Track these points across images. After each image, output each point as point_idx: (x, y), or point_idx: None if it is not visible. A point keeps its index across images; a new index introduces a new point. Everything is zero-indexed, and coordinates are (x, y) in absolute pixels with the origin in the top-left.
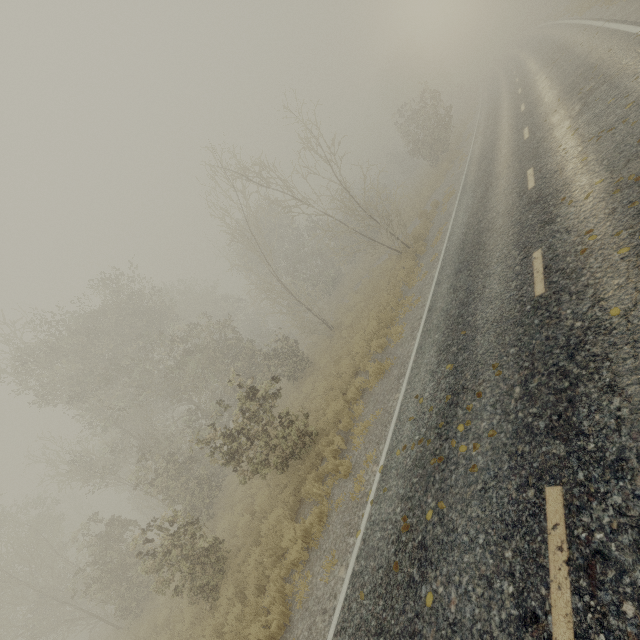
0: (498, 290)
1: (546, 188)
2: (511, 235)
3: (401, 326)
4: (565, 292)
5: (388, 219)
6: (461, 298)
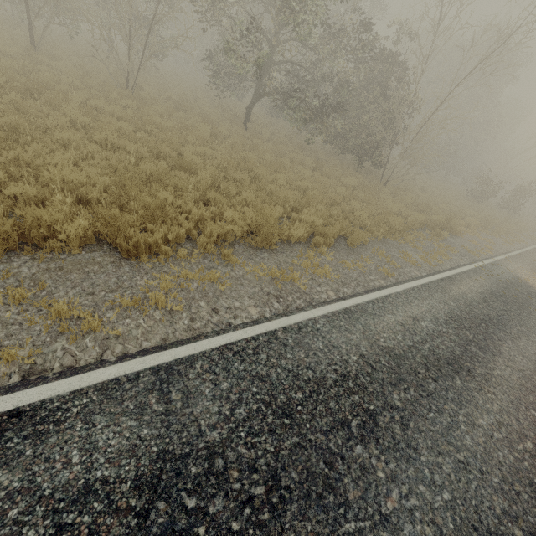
0: None
1: None
2: None
3: None
4: None
5: None
6: None
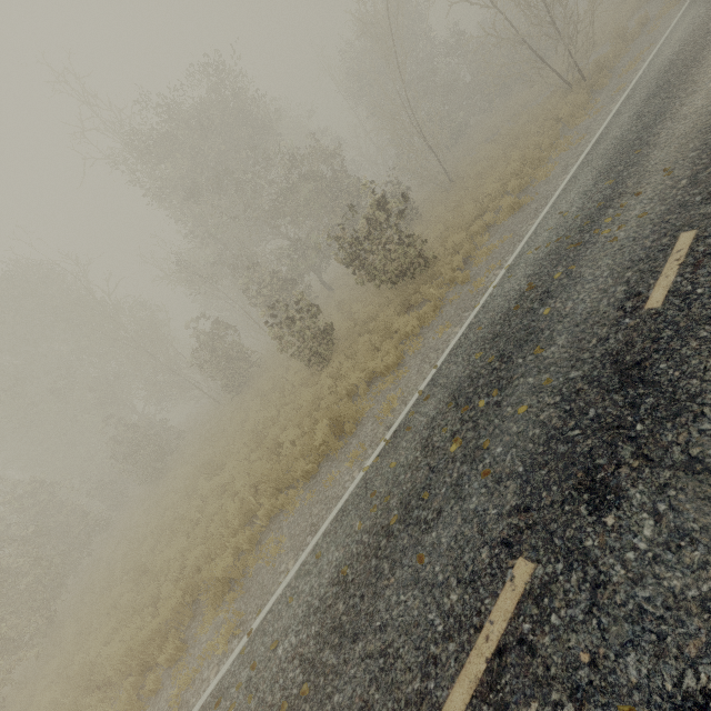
0: (700, 105)
1: None
2: None
3: (551, 165)
4: None
5: (575, 28)
6: (646, 122)
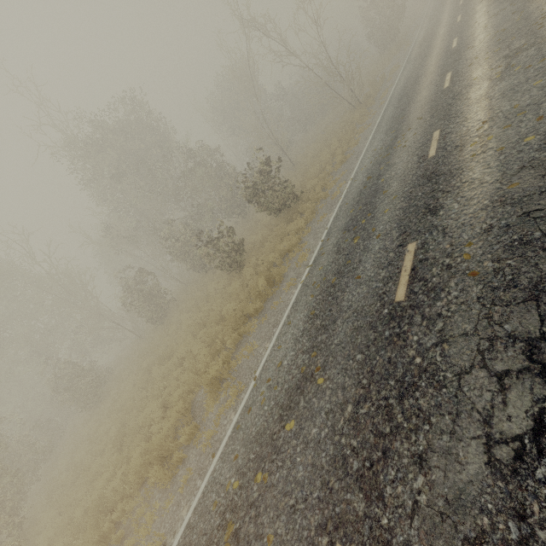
0: (425, 95)
1: (462, 45)
2: (437, 72)
3: (357, 139)
4: (458, 82)
5: (352, 77)
6: (402, 108)
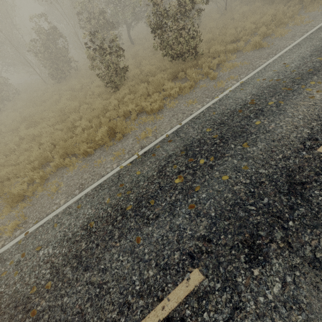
0: None
1: None
2: None
3: (287, 30)
4: None
5: None
6: None
